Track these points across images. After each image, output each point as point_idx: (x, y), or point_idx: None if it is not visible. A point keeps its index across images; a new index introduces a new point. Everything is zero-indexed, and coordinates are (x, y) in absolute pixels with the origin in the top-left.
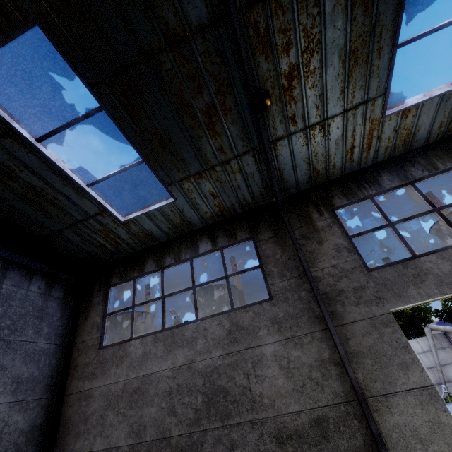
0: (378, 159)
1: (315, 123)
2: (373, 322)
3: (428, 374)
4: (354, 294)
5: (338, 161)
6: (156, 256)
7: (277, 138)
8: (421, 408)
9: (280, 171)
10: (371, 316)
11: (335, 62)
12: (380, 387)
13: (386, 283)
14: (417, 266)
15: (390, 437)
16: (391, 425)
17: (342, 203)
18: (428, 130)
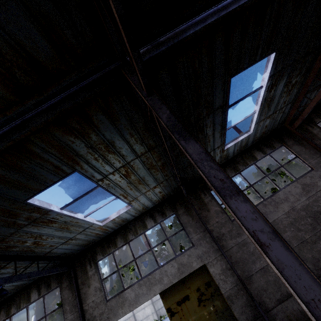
0: (116, 228)
1: (66, 241)
2: None
3: None
4: (99, 317)
5: (94, 238)
6: (6, 308)
7: (49, 251)
8: None
9: (63, 253)
10: None
11: (57, 232)
12: None
13: (112, 308)
14: (123, 296)
15: None
16: None
17: (100, 258)
18: (131, 216)
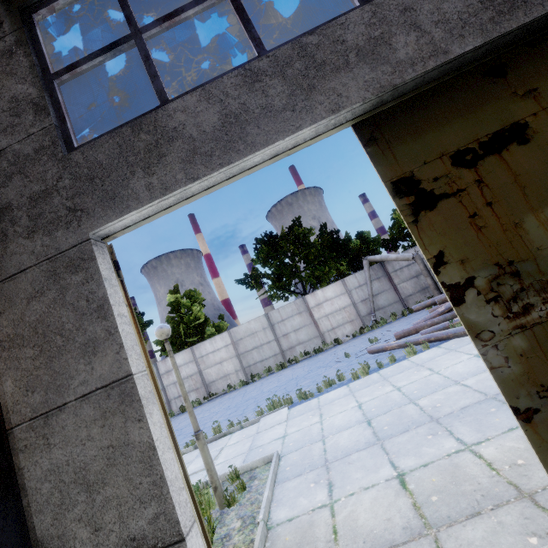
0: None
1: None
2: (54, 266)
3: (361, 307)
4: (28, 210)
5: None
6: None
7: None
8: (102, 424)
9: None
10: (52, 255)
11: None
12: (39, 400)
13: (94, 174)
14: (158, 125)
15: (37, 494)
16: (44, 470)
17: None
18: None
